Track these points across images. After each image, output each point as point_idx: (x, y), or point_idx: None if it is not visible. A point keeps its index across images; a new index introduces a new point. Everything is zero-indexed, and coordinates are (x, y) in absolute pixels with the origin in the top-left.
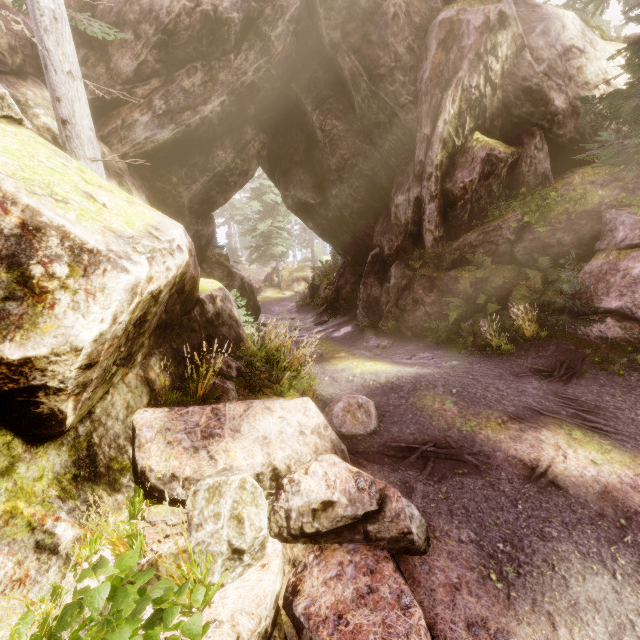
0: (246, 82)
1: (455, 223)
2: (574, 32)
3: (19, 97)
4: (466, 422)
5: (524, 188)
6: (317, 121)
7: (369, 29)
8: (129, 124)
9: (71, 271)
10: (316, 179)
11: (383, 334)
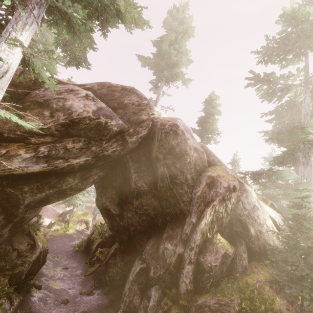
0: (106, 154)
1: (201, 284)
2: (255, 199)
3: None
4: None
5: (238, 274)
6: (134, 178)
7: (176, 161)
8: (11, 155)
9: None
10: (121, 200)
11: None
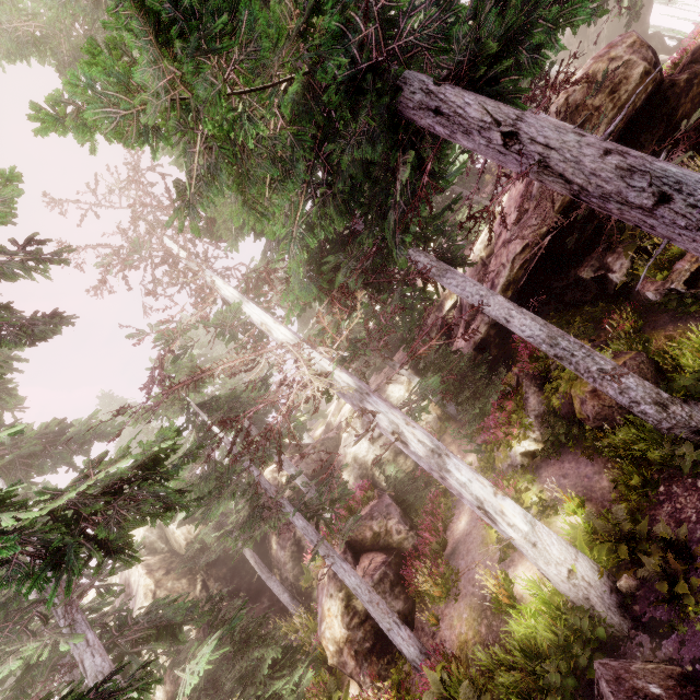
0: None
1: None
2: None
3: None
4: None
5: None
6: None
7: None
8: None
9: None
10: None
11: None
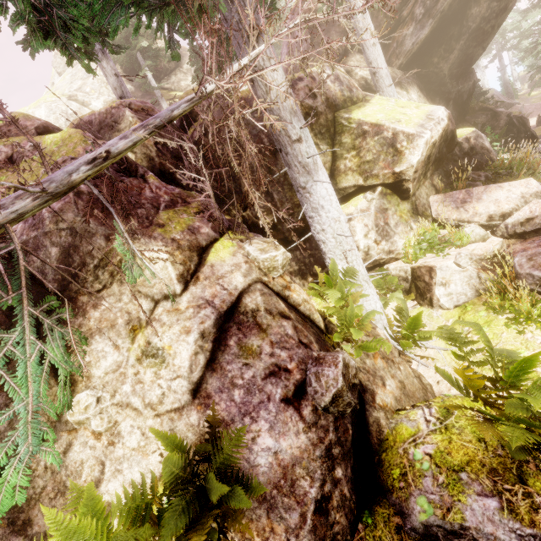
0: None
1: None
2: None
3: (348, 69)
4: None
5: None
6: None
7: None
8: (400, 42)
9: (407, 143)
10: None
11: None
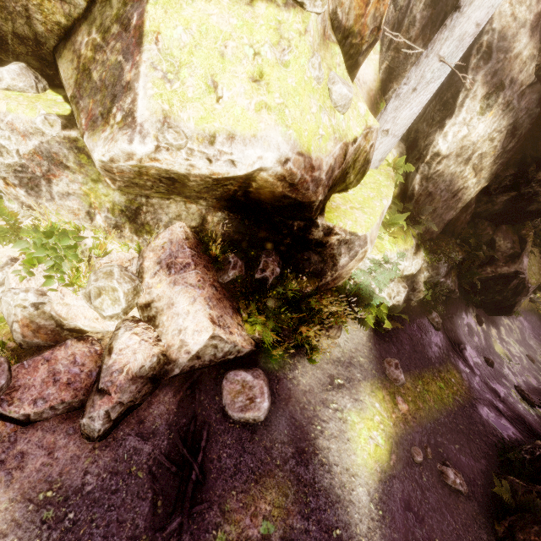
0: None
1: None
2: None
3: None
4: (229, 540)
5: None
6: None
7: None
8: None
9: (120, 121)
10: None
11: (494, 483)
